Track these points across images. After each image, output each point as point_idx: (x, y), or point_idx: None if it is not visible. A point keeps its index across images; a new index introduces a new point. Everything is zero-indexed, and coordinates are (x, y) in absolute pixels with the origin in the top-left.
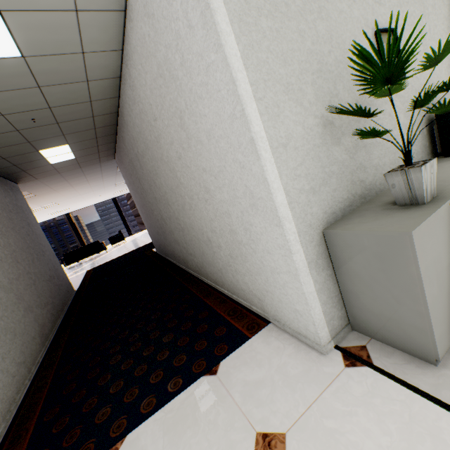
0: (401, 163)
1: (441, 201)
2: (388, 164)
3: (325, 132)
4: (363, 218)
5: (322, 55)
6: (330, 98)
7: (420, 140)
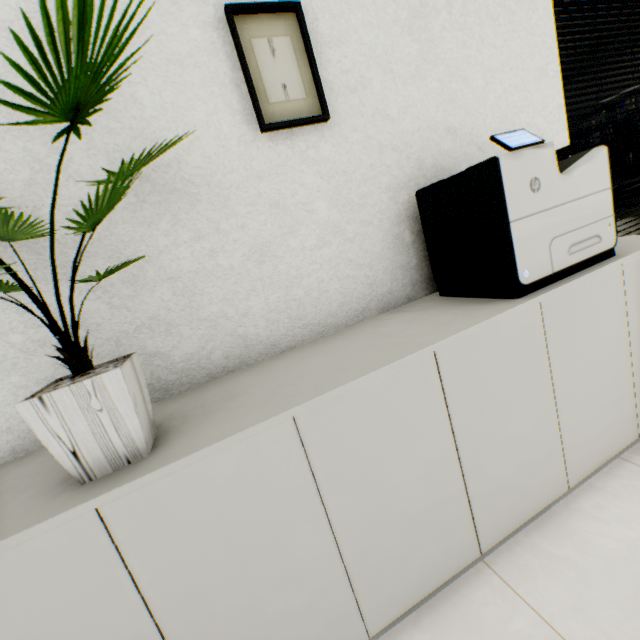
0: (311, 307)
1: (88, 495)
2: (263, 313)
3: (14, 253)
4: (34, 468)
5: (3, 72)
6: (34, 174)
7: (390, 256)
